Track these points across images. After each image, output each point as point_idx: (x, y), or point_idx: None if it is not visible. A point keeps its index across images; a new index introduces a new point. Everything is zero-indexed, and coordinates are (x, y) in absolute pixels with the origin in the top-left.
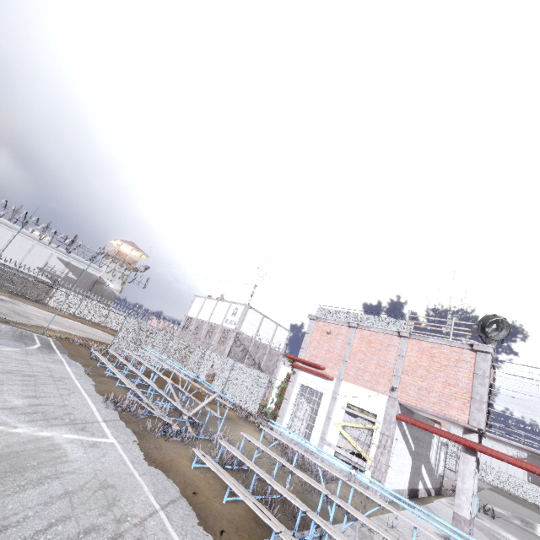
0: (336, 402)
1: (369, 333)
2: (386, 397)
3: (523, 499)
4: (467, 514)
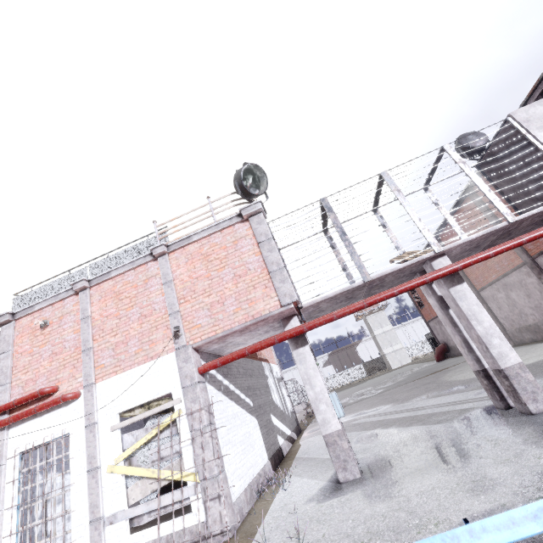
0: (97, 429)
1: (113, 282)
2: (173, 355)
3: (341, 386)
4: (336, 424)
